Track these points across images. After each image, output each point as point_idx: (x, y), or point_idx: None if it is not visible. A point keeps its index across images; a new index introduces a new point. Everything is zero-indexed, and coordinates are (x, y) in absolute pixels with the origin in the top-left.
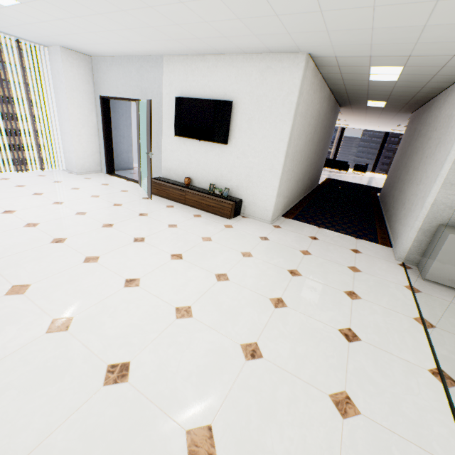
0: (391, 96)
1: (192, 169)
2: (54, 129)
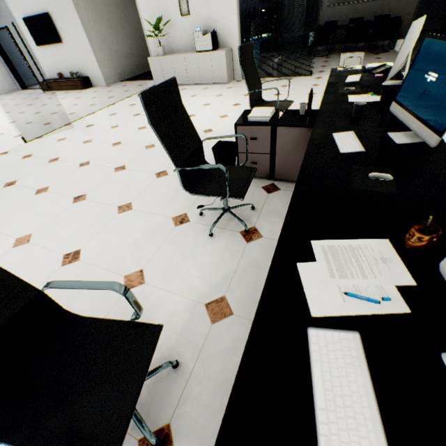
0: None
1: (58, 67)
2: None
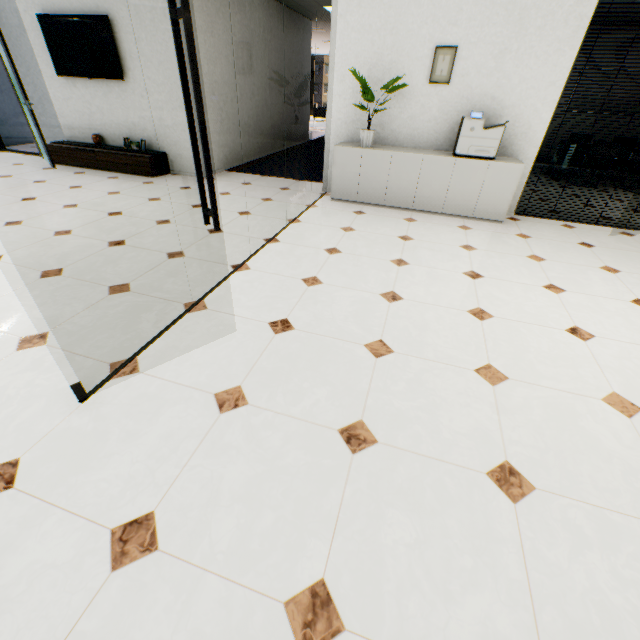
0: None
1: (98, 123)
2: None
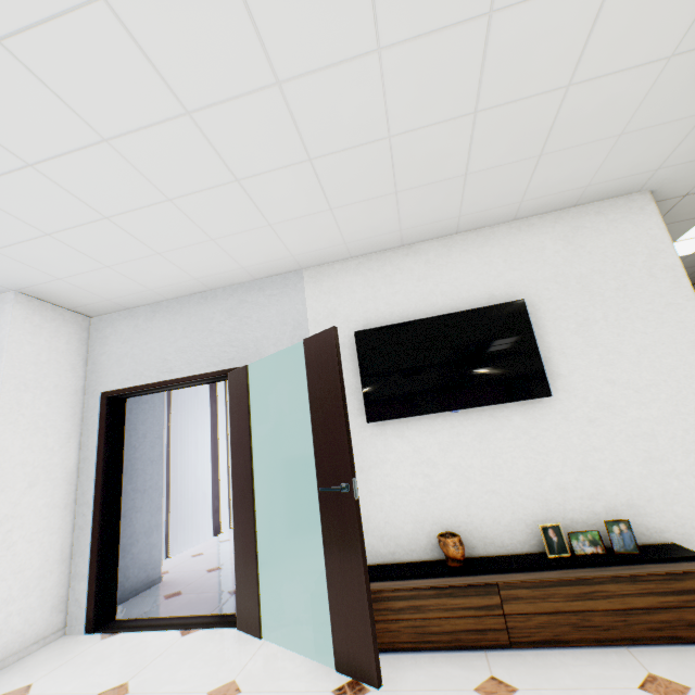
0: None
1: (446, 502)
2: None
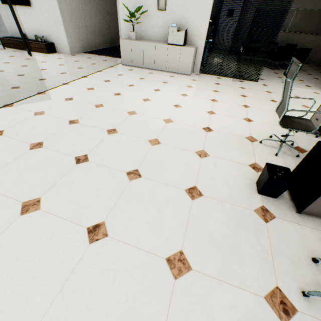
0: None
1: (23, 27)
2: None
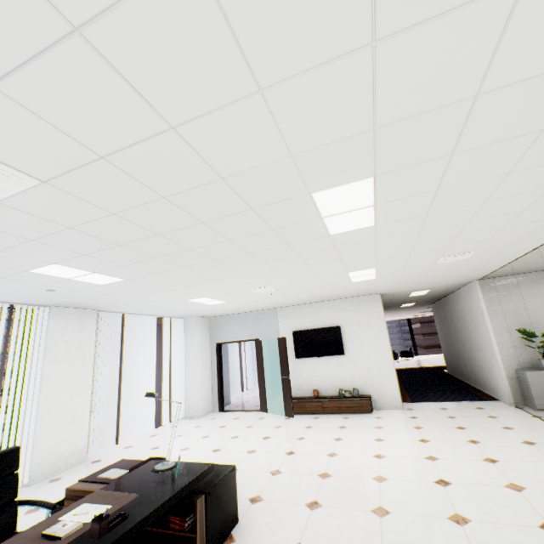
0: (419, 300)
1: (316, 381)
2: (175, 379)
